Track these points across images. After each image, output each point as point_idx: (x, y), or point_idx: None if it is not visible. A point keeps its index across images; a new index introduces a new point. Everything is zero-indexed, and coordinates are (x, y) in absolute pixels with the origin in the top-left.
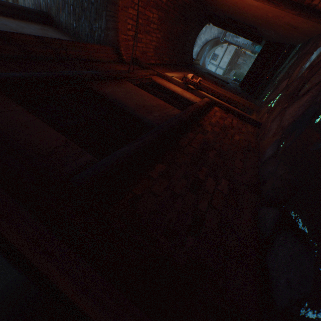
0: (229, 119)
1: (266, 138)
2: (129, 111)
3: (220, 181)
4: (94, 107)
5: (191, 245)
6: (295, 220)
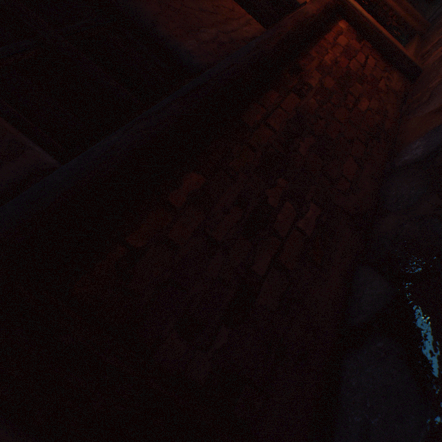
0: (362, 55)
1: (420, 112)
2: (144, 22)
3: (305, 210)
4: (60, 4)
5: (224, 344)
6: (419, 331)
